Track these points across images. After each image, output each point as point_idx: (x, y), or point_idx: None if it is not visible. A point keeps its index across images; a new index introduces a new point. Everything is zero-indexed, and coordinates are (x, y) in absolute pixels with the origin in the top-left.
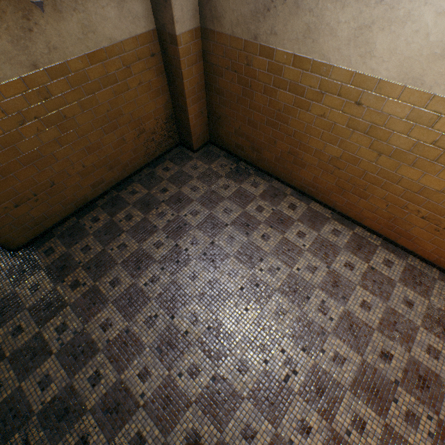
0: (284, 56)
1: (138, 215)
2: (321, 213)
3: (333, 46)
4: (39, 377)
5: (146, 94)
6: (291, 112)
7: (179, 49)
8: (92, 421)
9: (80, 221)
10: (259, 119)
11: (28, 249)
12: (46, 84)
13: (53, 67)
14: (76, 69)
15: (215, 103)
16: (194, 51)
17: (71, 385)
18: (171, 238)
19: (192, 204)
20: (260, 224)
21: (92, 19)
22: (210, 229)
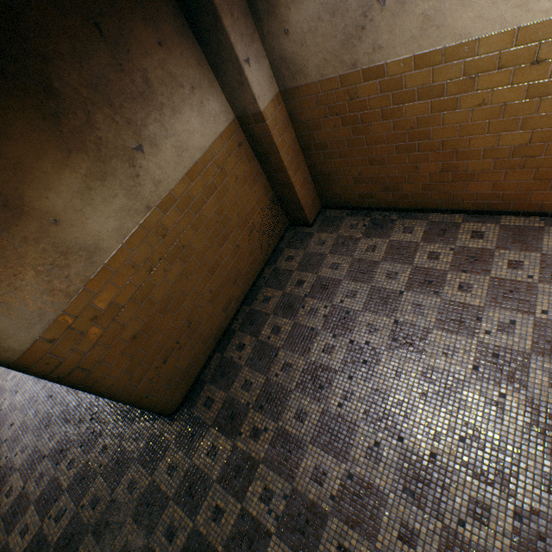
0: (400, 65)
1: (285, 323)
2: (525, 226)
3: (470, 18)
4: None
5: (244, 188)
6: (430, 122)
7: (267, 124)
8: None
9: (224, 355)
10: (384, 152)
11: (185, 408)
12: (160, 221)
13: (162, 201)
14: (181, 194)
15: (319, 161)
16: (281, 119)
17: None
18: (339, 335)
19: (341, 285)
20: (445, 274)
21: (182, 138)
22: (382, 306)
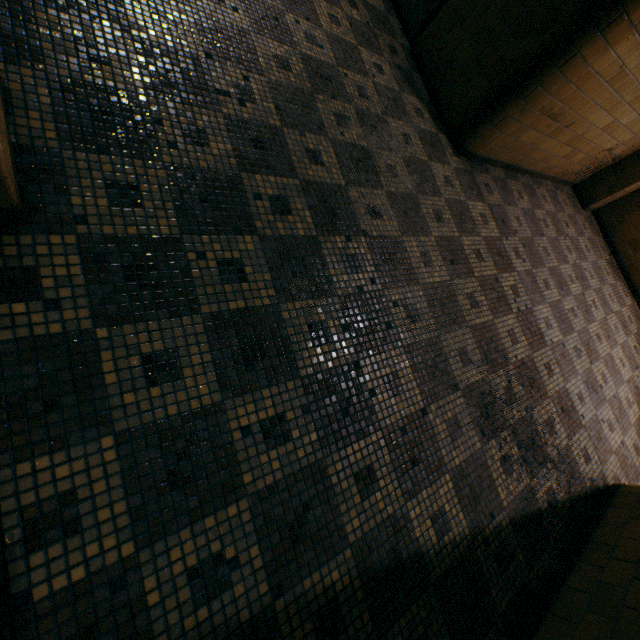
0: None
1: (552, 230)
2: None
3: None
4: (506, 327)
5: None
6: None
7: None
8: (553, 409)
9: (507, 181)
10: None
11: (467, 163)
12: None
13: None
14: None
15: None
16: None
17: (533, 360)
18: (578, 282)
19: (587, 263)
20: (631, 334)
21: None
22: (602, 303)
